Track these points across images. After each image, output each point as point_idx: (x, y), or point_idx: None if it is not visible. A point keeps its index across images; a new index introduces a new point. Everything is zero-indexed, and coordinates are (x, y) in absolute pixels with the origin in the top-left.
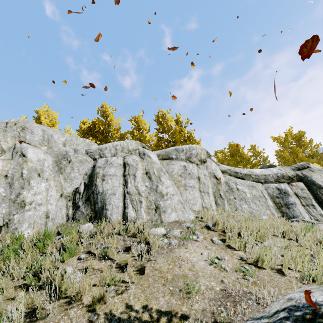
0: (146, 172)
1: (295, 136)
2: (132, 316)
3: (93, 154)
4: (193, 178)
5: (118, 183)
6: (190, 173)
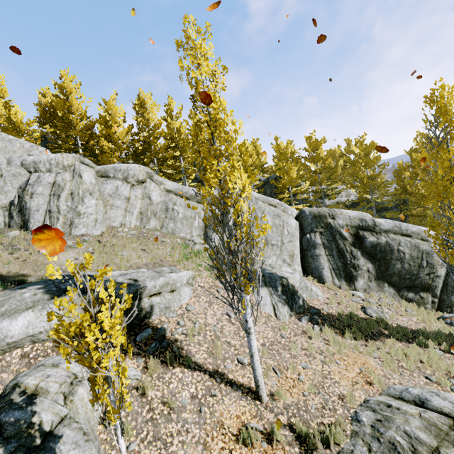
0: (71, 193)
1: (313, 144)
2: (8, 275)
3: (28, 167)
4: (121, 199)
5: (43, 201)
6: (120, 194)
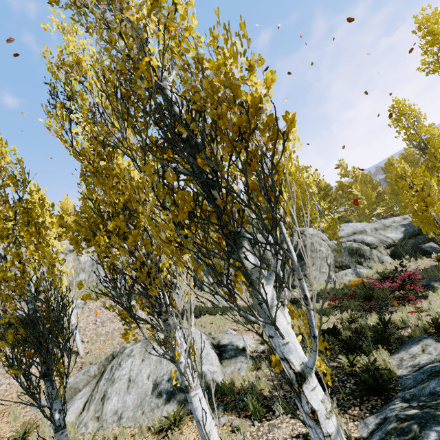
0: None
1: None
2: None
3: None
4: None
5: None
6: None
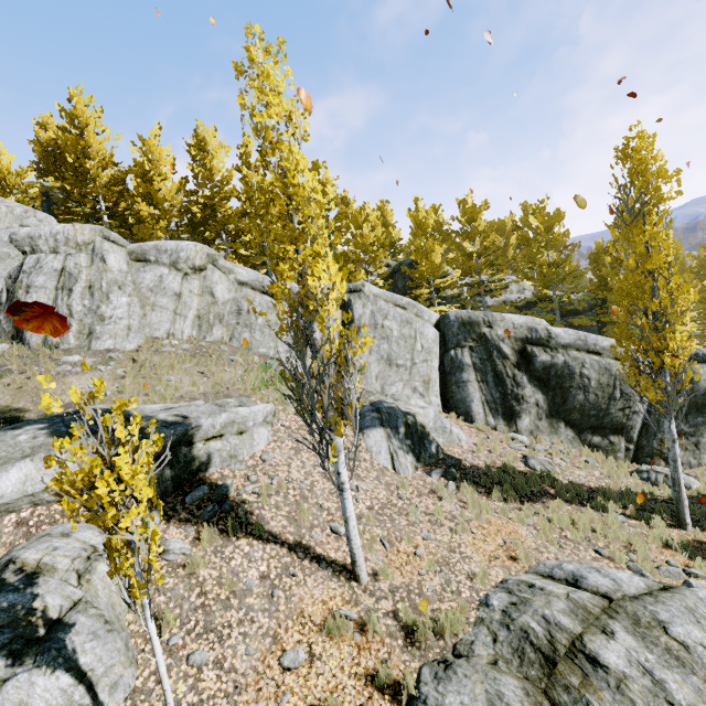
0: (89, 286)
1: (468, 211)
2: None
3: (21, 245)
4: (168, 296)
5: (47, 298)
6: (166, 289)
